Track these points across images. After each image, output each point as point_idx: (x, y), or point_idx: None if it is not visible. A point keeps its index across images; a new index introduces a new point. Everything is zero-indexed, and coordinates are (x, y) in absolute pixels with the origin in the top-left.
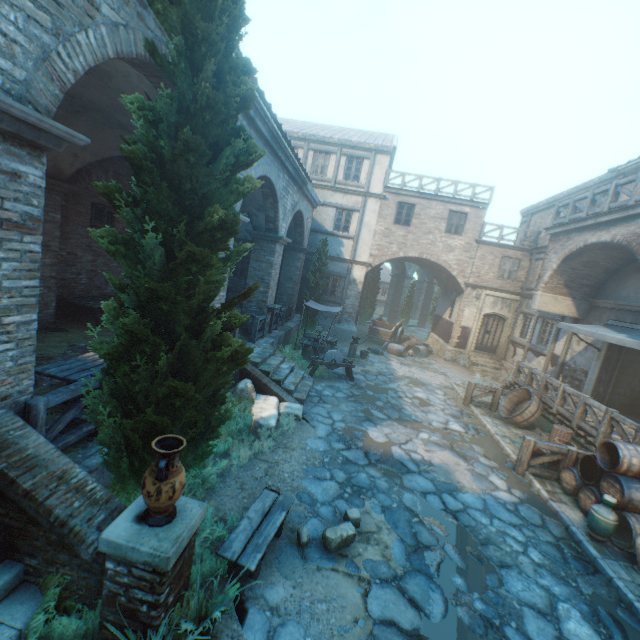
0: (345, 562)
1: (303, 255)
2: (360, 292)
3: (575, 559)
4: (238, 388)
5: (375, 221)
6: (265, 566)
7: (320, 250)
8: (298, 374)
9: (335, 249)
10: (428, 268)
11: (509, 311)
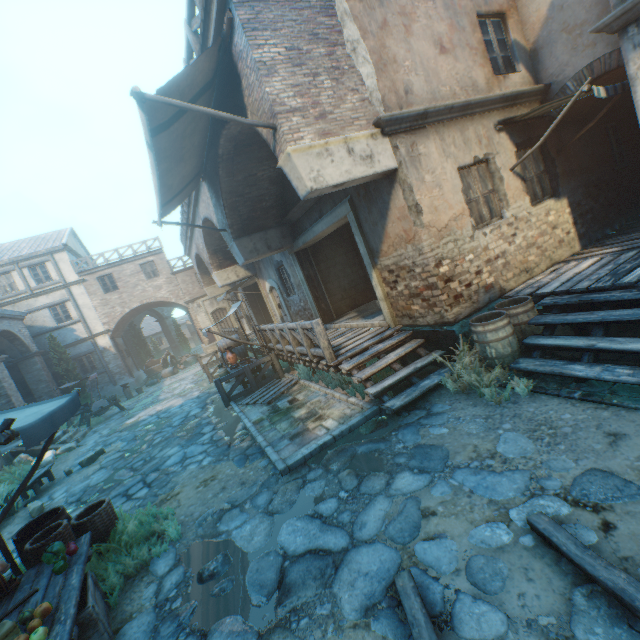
0: (93, 463)
1: (39, 357)
2: (116, 353)
3: (213, 394)
4: (15, 463)
5: (89, 299)
6: (49, 490)
7: (51, 345)
8: (73, 431)
9: (71, 336)
10: (165, 305)
11: (224, 302)
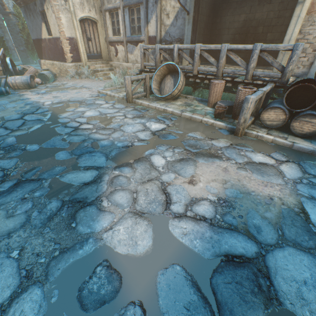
0: None
1: None
2: None
3: None
4: None
5: None
6: None
7: None
8: None
9: None
10: None
11: (96, 12)
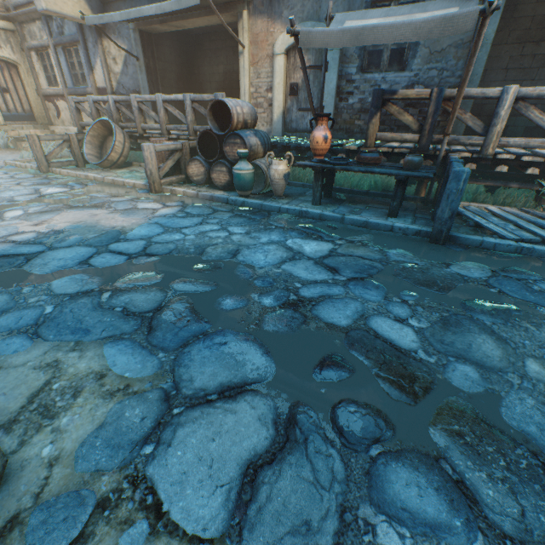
0: None
1: None
2: None
3: (254, 215)
4: None
5: None
6: None
7: None
8: None
9: None
10: None
11: (15, 51)
